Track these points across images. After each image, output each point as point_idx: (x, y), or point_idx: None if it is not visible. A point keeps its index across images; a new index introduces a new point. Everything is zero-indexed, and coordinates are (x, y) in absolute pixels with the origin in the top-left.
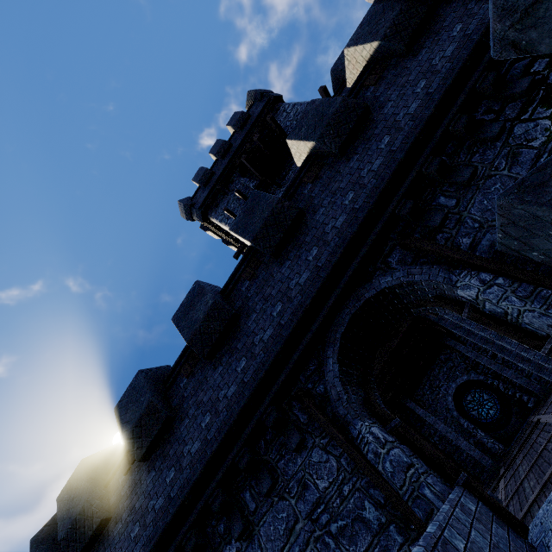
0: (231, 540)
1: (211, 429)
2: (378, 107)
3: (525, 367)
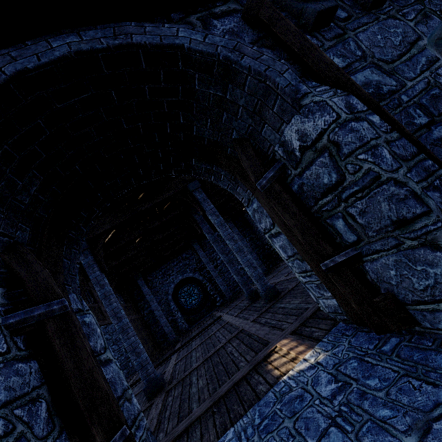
0: None
1: None
2: None
3: (237, 280)
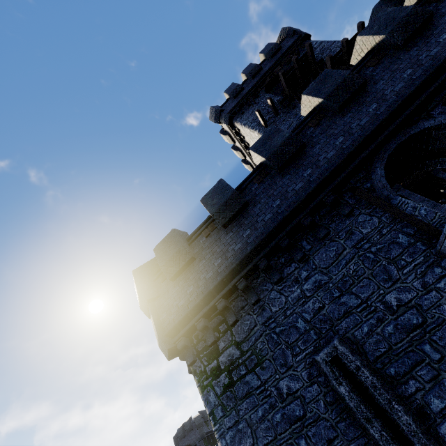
0: (291, 264)
1: (282, 206)
2: (439, 16)
3: None
